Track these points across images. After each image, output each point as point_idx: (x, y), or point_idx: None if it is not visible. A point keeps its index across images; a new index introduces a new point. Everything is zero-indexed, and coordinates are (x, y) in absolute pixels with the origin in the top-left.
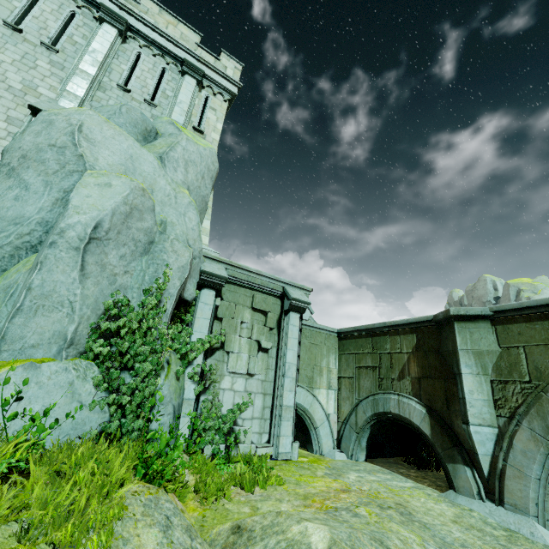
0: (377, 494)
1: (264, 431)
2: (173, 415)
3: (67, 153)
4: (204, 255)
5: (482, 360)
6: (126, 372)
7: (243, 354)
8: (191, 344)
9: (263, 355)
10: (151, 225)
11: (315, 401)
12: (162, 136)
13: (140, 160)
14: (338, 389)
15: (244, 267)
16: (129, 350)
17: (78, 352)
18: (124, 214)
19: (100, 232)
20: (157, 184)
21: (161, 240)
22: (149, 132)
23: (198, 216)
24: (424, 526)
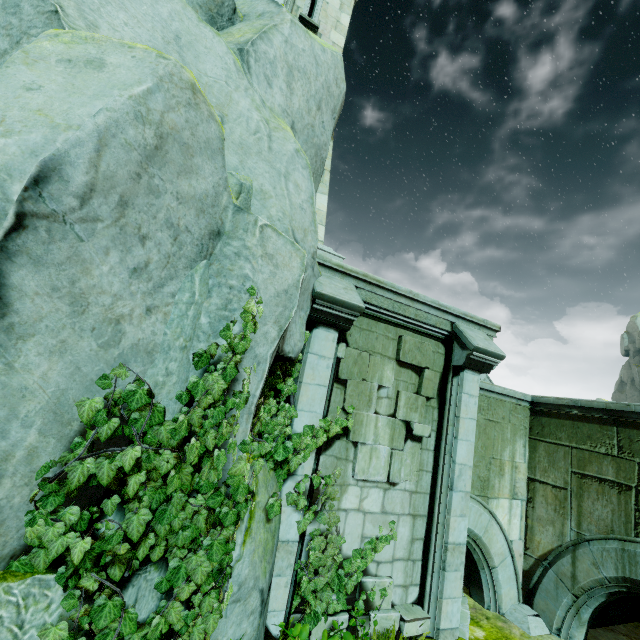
0: None
1: (412, 581)
2: (260, 608)
3: (24, 9)
4: (318, 261)
5: None
6: (149, 568)
7: (380, 447)
8: (294, 438)
9: (414, 446)
10: (214, 189)
11: (492, 523)
12: (244, 20)
13: (197, 49)
14: (527, 500)
15: (387, 285)
16: (154, 523)
17: (0, 555)
18: (139, 151)
19: (60, 197)
20: (232, 106)
21: (238, 228)
22: (219, 5)
23: (311, 182)
24: None
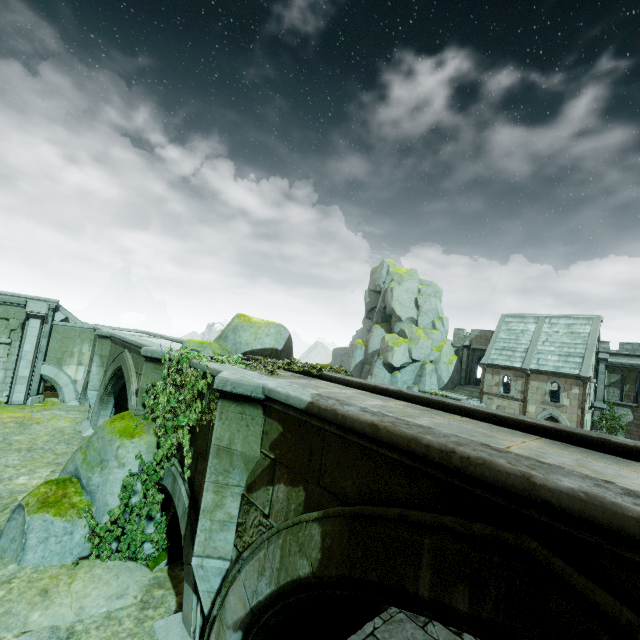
0: (36, 419)
1: (6, 389)
2: None
3: None
4: None
5: (103, 360)
6: None
7: None
8: None
9: (6, 346)
10: None
11: (61, 373)
12: None
13: None
14: (88, 366)
15: None
16: None
17: None
18: None
19: None
20: None
21: None
22: None
23: None
24: (25, 429)
